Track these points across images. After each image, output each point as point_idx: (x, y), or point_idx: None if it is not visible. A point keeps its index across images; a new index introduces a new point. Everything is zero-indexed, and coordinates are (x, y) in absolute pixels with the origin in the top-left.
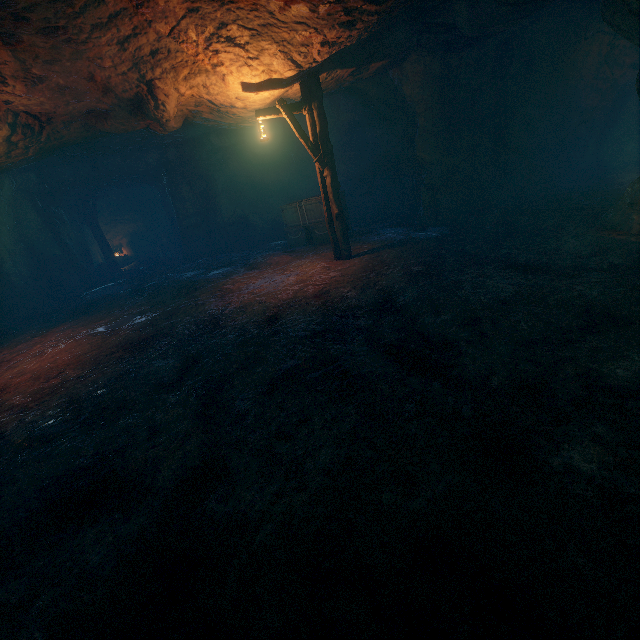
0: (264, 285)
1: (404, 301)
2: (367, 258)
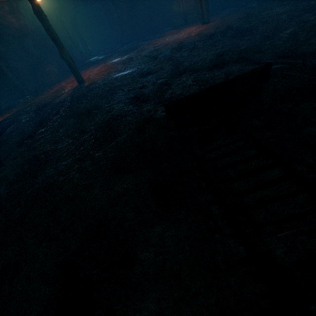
0: (170, 39)
1: (236, 25)
2: (217, 21)
